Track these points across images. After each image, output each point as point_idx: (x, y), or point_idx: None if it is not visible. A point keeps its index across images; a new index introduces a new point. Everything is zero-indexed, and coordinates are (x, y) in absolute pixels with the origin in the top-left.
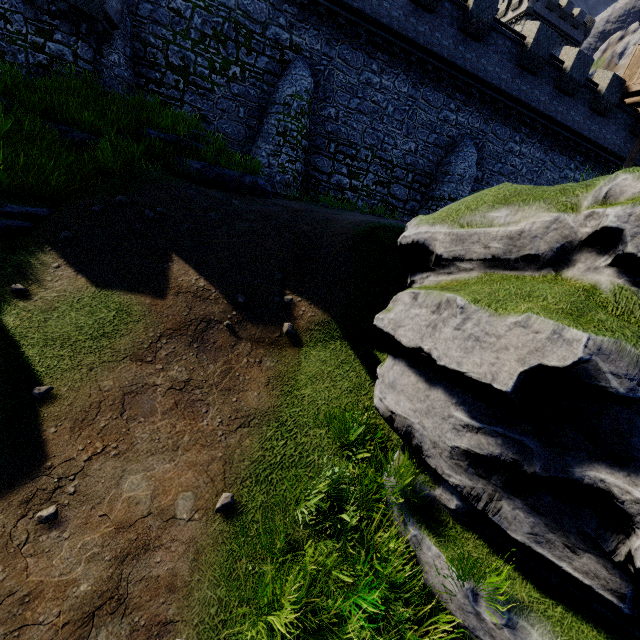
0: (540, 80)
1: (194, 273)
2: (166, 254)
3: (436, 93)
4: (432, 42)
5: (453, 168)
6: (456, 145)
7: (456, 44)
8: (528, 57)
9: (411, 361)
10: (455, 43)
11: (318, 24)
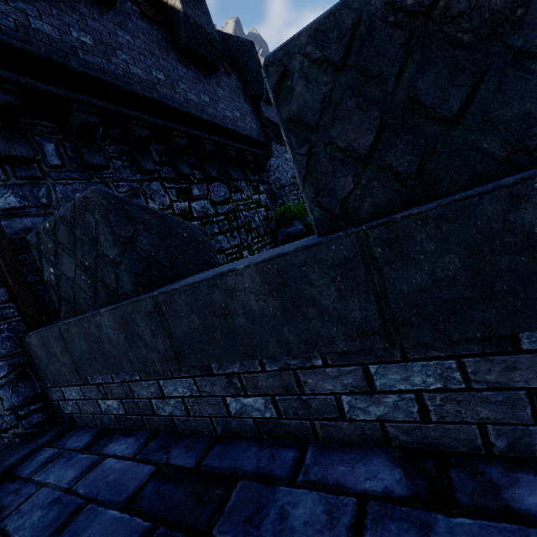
0: None
1: None
2: None
3: None
4: None
5: None
6: None
7: None
8: None
9: None
10: None
11: None
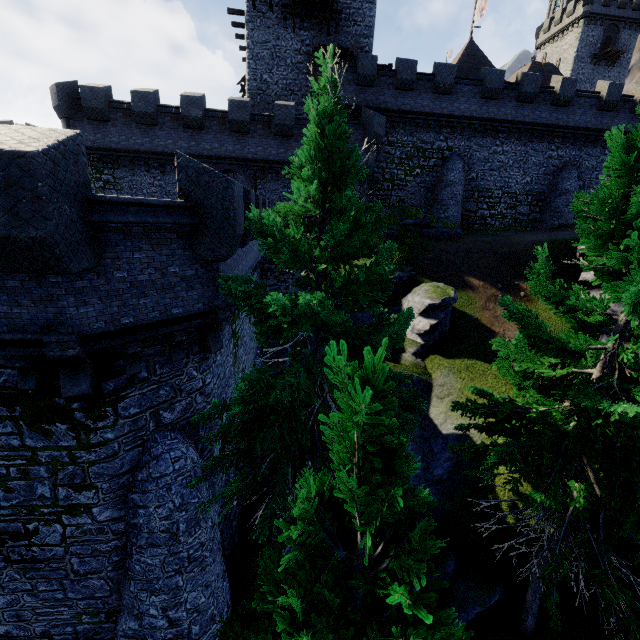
0: (617, 113)
1: (476, 280)
2: (461, 274)
3: (540, 144)
4: (534, 118)
5: (561, 186)
6: (560, 170)
7: (550, 113)
8: (604, 104)
9: (599, 288)
10: (550, 113)
11: (462, 132)
